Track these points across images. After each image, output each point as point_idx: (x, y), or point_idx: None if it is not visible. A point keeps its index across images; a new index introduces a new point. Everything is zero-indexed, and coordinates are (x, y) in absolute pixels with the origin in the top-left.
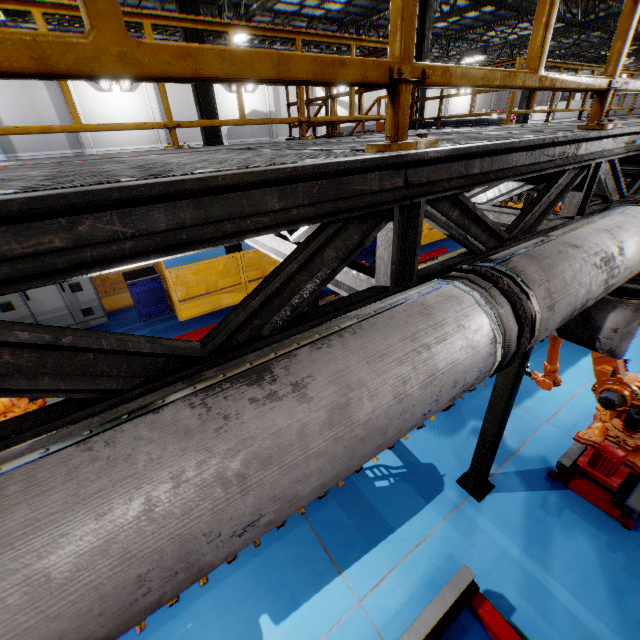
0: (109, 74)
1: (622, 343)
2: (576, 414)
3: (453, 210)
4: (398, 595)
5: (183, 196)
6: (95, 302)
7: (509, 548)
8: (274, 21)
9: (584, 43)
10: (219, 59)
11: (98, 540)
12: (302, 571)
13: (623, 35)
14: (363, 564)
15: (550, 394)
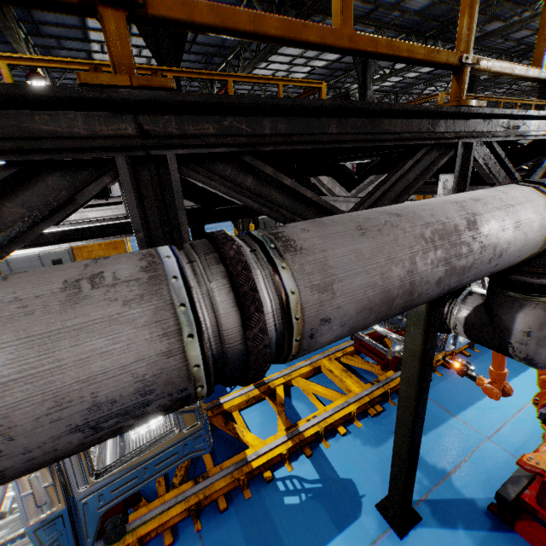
0: None
1: (541, 350)
2: (524, 431)
3: (244, 175)
4: None
5: None
6: None
7: None
8: (253, 87)
9: (516, 91)
10: None
11: None
12: None
13: (468, 10)
14: None
15: (493, 405)
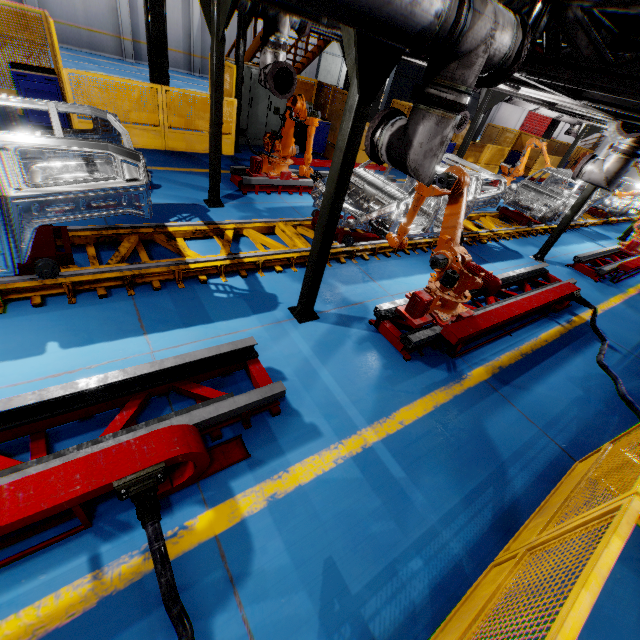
0: None
1: (426, 163)
2: None
3: None
4: None
5: None
6: None
7: (305, 351)
8: None
9: None
10: None
11: None
12: (108, 326)
13: None
14: (170, 334)
15: (407, 282)
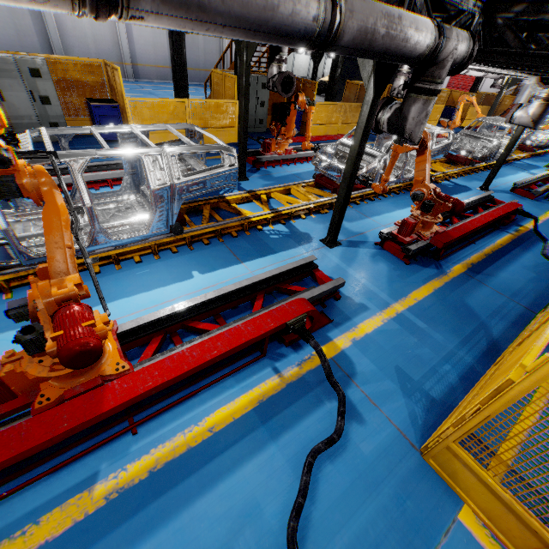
0: None
1: (417, 129)
2: None
3: None
4: None
5: None
6: (61, 119)
7: (341, 264)
8: None
9: None
10: None
11: None
12: (219, 260)
13: None
14: (256, 261)
15: (391, 216)
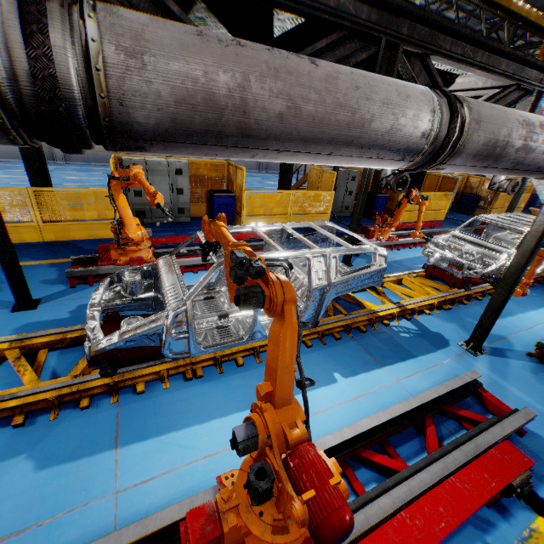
0: (493, 2)
1: None
2: None
3: None
4: (423, 384)
5: (489, 50)
6: (187, 205)
7: (498, 380)
8: None
9: None
10: (515, 6)
11: (499, 114)
12: (357, 361)
13: None
14: (397, 366)
15: (527, 317)
